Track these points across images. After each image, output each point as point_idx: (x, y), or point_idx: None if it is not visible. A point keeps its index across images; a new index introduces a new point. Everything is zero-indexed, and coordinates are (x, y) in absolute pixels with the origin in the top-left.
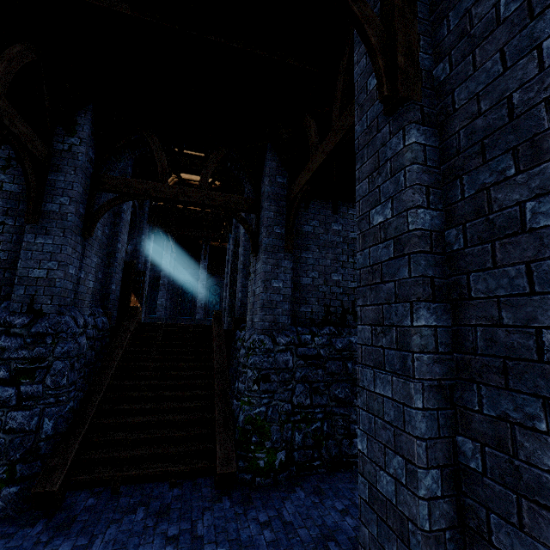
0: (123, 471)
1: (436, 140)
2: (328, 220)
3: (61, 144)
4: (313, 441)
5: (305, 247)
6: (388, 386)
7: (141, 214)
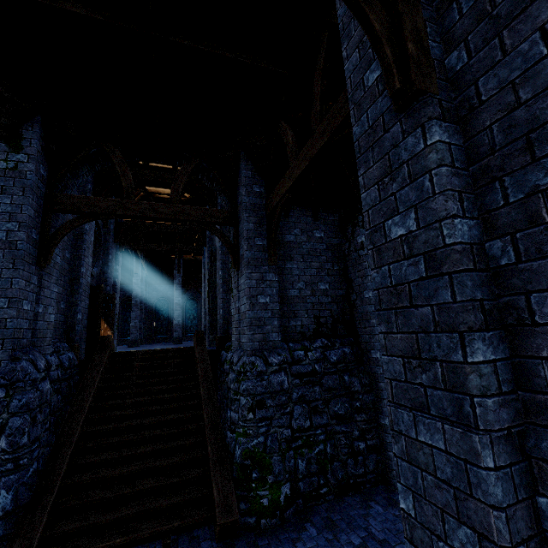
0: (105, 540)
1: (460, 138)
2: (310, 227)
3: (4, 162)
4: (317, 466)
5: (289, 257)
6: (438, 435)
7: (106, 233)
